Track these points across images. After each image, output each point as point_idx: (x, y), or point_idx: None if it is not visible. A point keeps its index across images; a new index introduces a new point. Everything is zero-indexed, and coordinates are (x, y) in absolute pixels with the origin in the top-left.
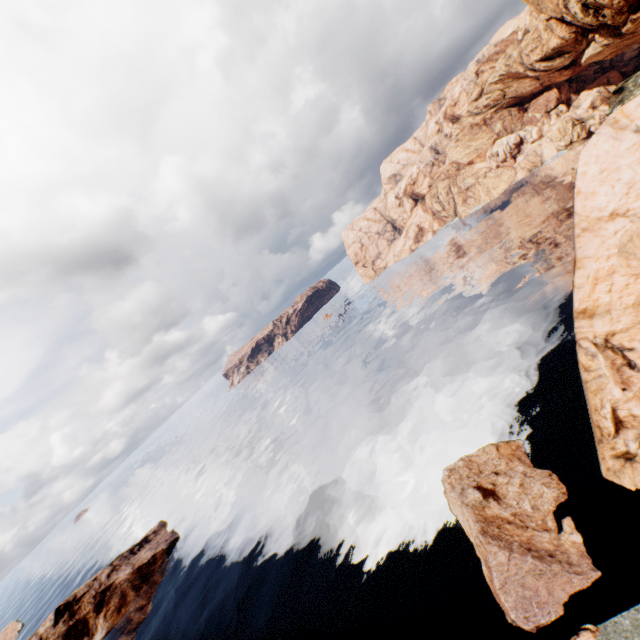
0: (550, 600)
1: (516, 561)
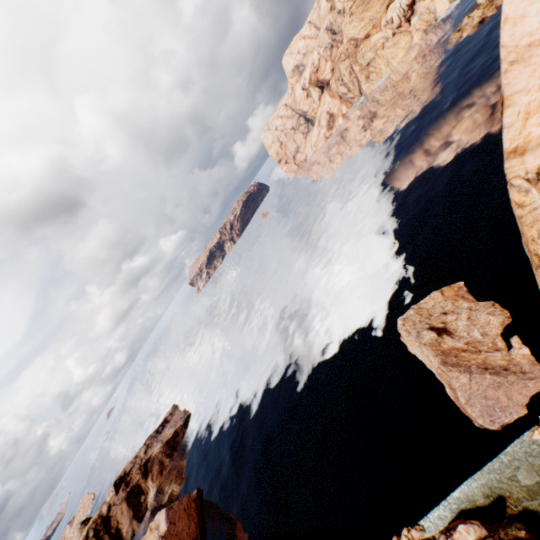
0: (510, 404)
1: (476, 380)
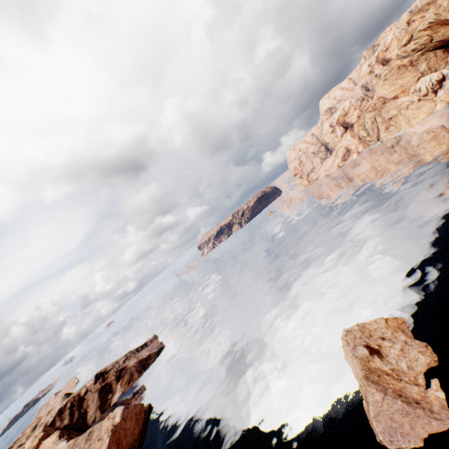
0: (411, 433)
1: (388, 401)
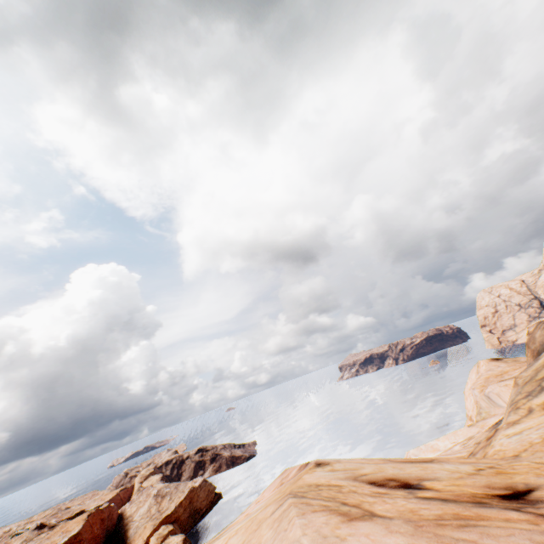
0: None
1: None
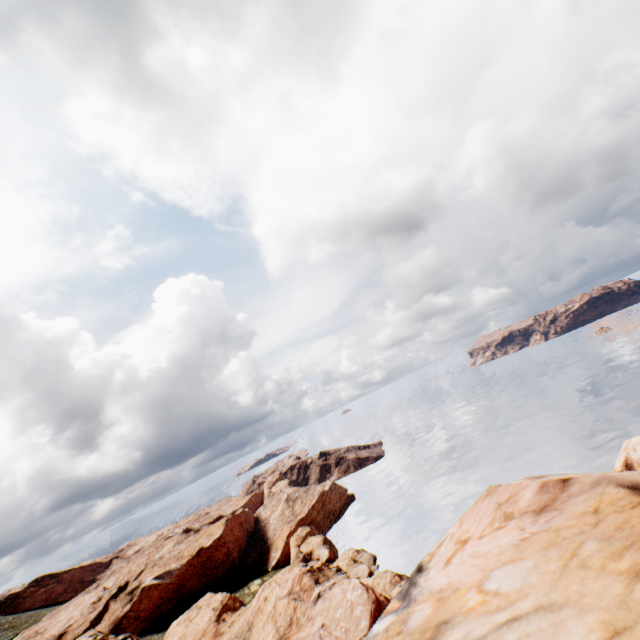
0: None
1: None
